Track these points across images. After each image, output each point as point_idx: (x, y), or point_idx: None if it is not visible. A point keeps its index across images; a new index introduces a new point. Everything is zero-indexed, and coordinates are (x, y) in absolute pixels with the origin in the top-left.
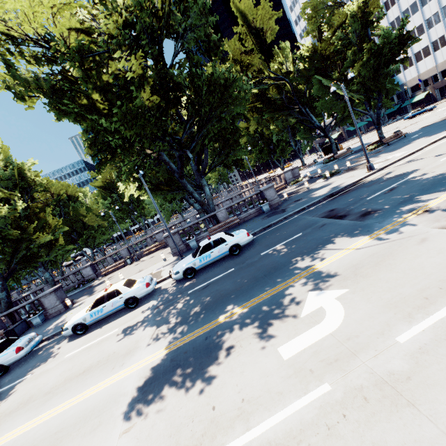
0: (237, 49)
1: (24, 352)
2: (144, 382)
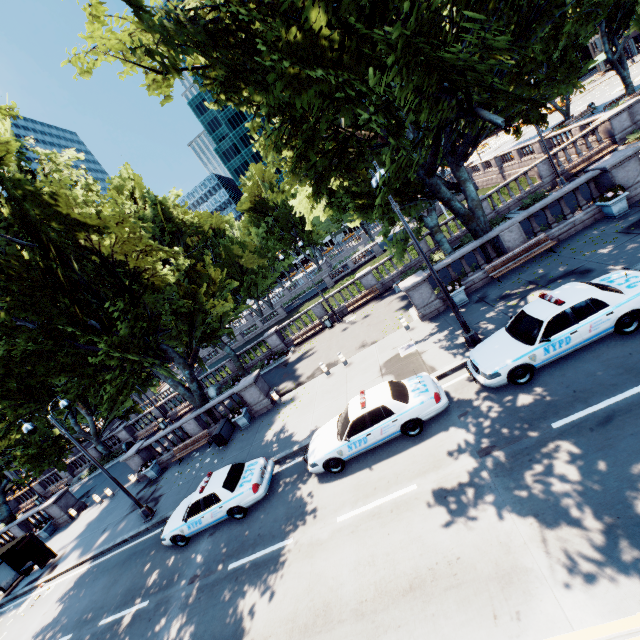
0: None
1: (263, 491)
2: None
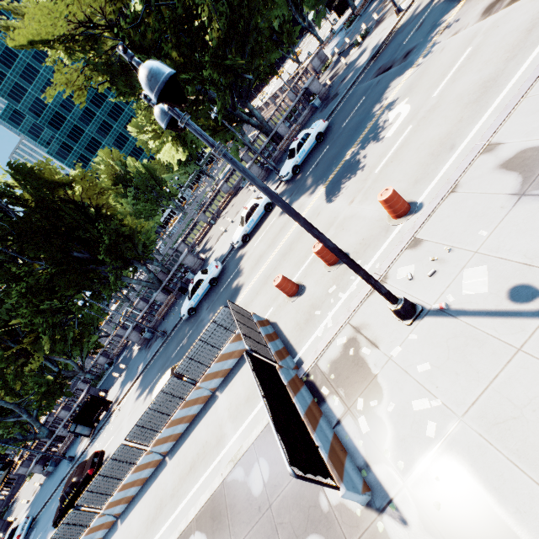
0: None
1: (221, 267)
2: (325, 196)
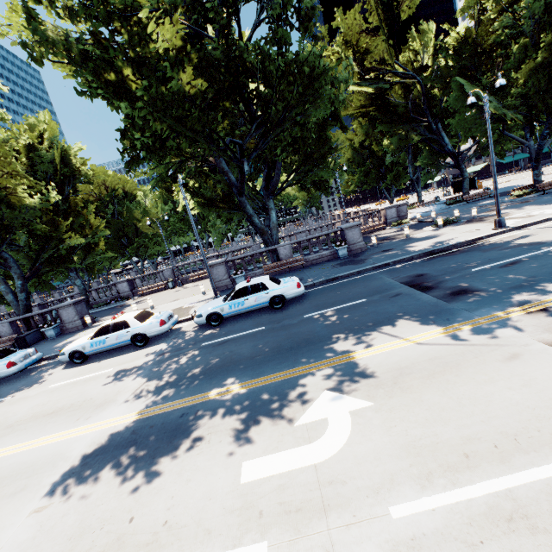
0: (356, 27)
1: (16, 368)
2: (92, 450)
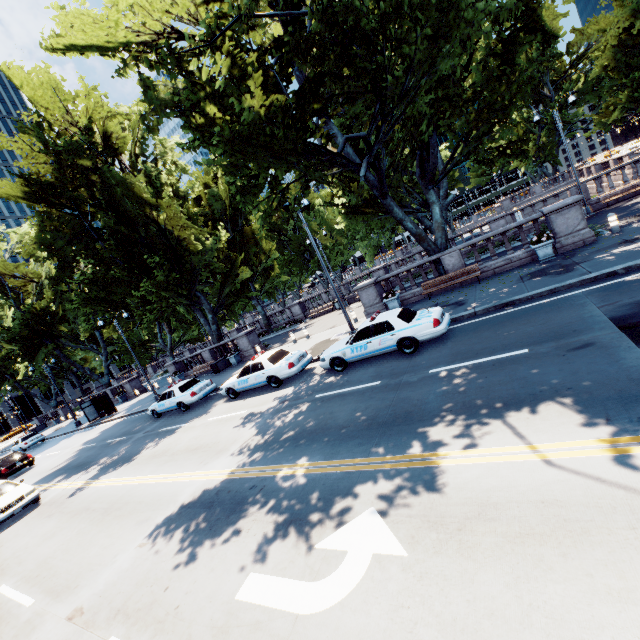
0: None
1: (197, 398)
2: (190, 501)
